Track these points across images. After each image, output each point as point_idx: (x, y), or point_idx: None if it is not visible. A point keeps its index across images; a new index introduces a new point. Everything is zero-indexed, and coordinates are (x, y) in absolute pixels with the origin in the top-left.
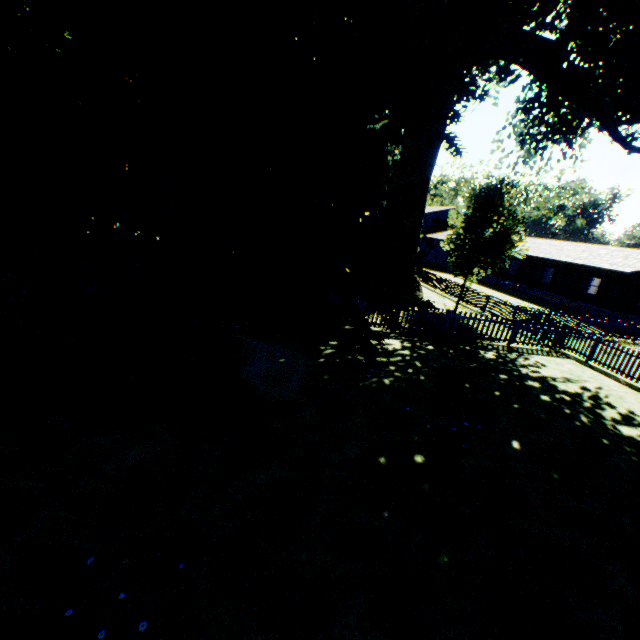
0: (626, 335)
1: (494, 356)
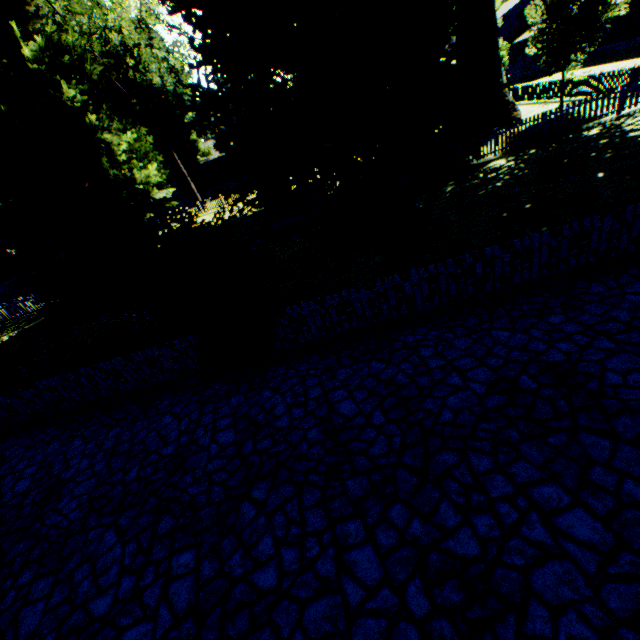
0: None
1: (598, 131)
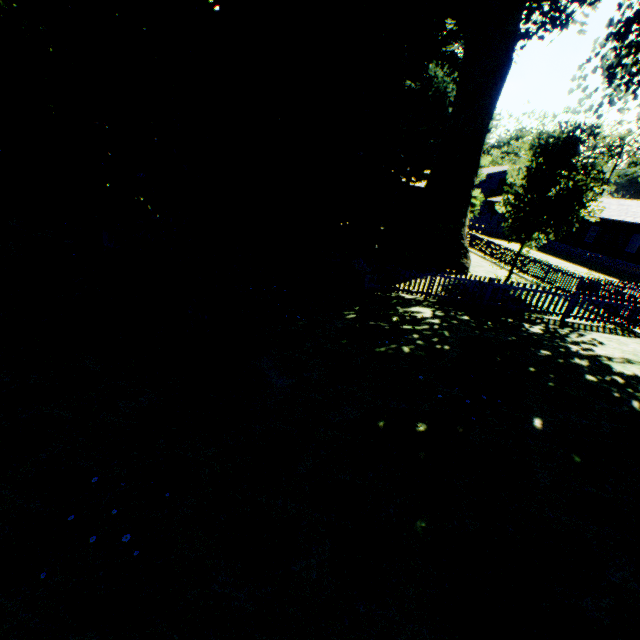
0: None
1: (540, 330)
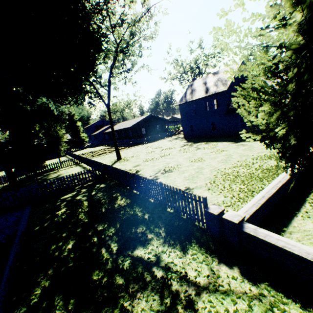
0: (126, 147)
1: (41, 177)
